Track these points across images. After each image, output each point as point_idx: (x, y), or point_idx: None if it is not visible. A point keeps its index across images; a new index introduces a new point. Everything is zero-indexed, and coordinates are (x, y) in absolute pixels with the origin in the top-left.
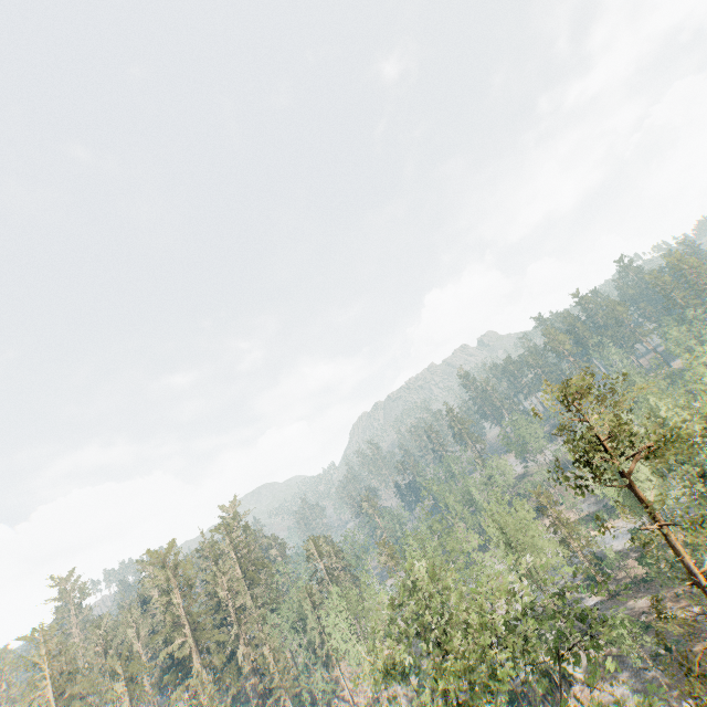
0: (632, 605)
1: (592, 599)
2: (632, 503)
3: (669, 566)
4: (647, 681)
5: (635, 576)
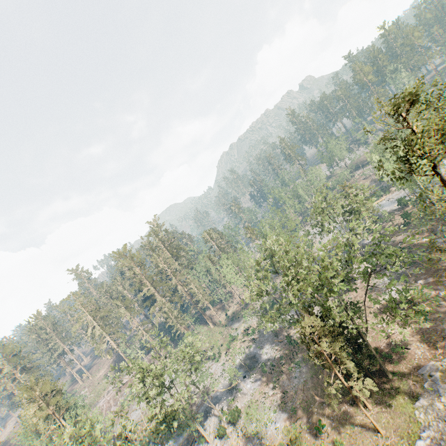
0: (393, 239)
1: (369, 239)
2: (409, 183)
3: (427, 217)
4: (399, 274)
5: (397, 224)
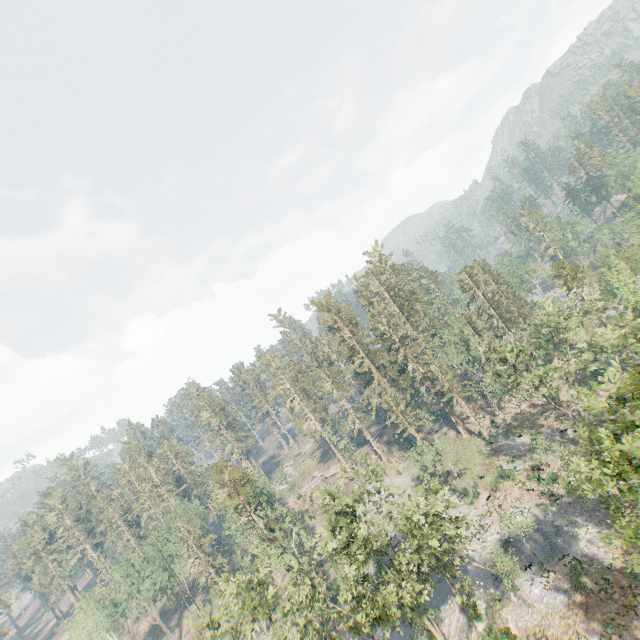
0: None
1: None
2: None
3: None
4: None
5: None
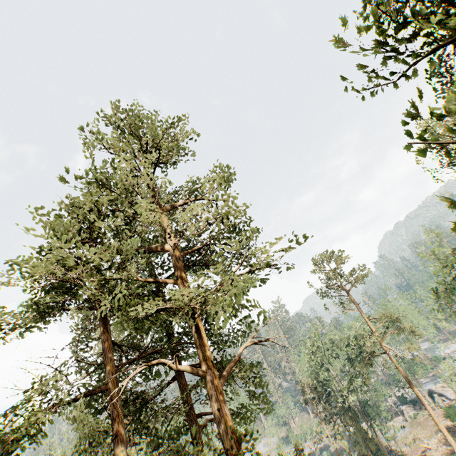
0: None
1: None
2: None
3: None
4: None
5: None
